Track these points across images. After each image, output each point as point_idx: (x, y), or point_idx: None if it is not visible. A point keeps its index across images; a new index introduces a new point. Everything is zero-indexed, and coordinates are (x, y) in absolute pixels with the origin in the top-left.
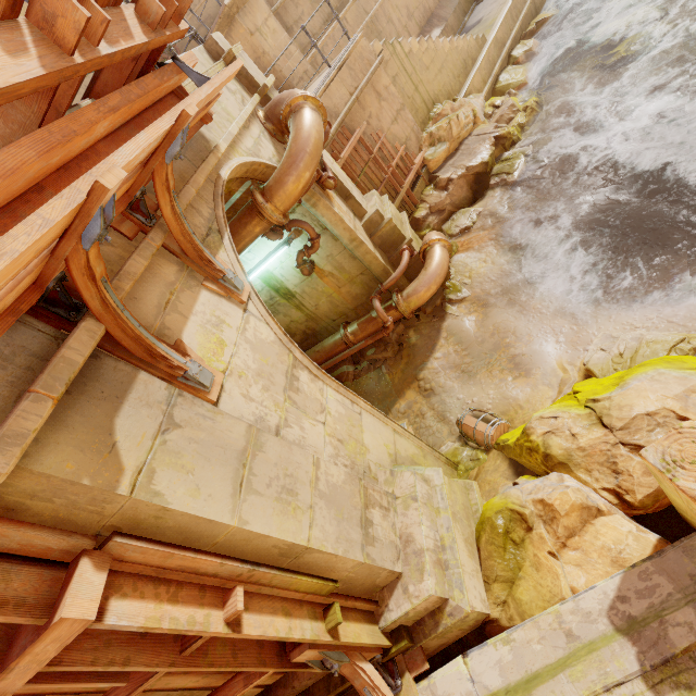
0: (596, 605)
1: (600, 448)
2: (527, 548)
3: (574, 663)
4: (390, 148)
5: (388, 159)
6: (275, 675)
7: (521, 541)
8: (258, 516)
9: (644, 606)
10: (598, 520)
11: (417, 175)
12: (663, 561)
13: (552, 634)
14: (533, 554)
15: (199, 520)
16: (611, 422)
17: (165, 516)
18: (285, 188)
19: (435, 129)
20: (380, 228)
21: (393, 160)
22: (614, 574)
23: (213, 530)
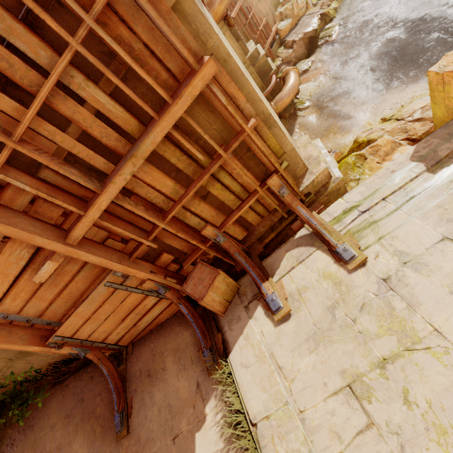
0: (404, 158)
1: (398, 127)
2: (365, 166)
3: (396, 178)
4: (258, 18)
5: (257, 25)
6: (244, 232)
7: (361, 165)
8: (257, 91)
9: (427, 150)
10: (399, 148)
11: (273, 40)
12: (435, 134)
13: (384, 174)
14: (368, 167)
15: (239, 72)
16: (402, 117)
17: (228, 61)
18: (214, 8)
19: (283, 10)
20: (258, 61)
21: (259, 27)
22: (412, 147)
23: (242, 84)
